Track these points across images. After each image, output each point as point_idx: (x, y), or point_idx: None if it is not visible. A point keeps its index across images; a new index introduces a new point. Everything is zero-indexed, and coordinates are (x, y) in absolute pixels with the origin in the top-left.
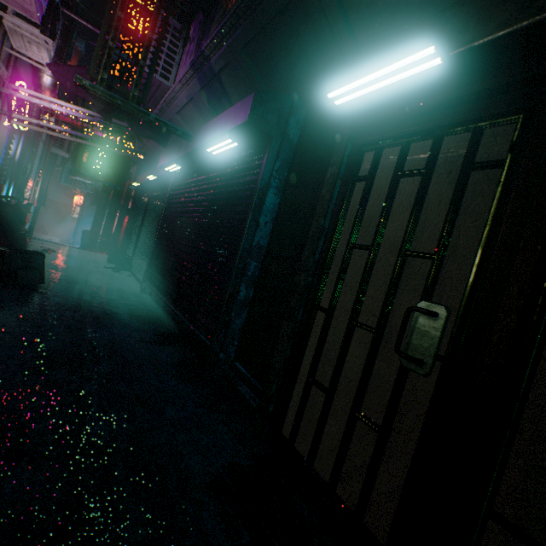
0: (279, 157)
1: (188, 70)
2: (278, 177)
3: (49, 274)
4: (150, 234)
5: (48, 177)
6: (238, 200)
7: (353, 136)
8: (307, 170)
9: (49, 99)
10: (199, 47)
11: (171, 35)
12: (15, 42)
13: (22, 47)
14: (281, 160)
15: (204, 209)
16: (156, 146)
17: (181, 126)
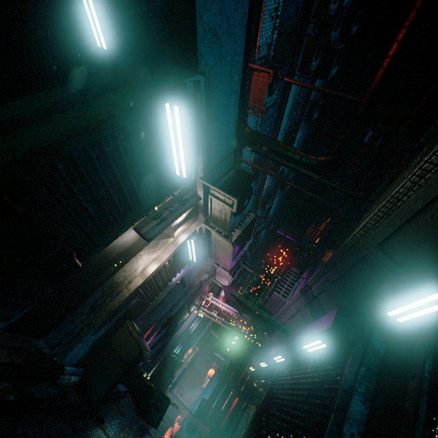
0: (363, 362)
1: (297, 293)
2: (364, 382)
3: (164, 422)
4: (248, 419)
5: (201, 348)
6: (323, 398)
7: (431, 352)
8: (395, 382)
9: (220, 301)
10: (306, 281)
11: (293, 275)
12: (217, 276)
13: (219, 278)
14: (366, 366)
15: (294, 401)
16: (272, 340)
17: (290, 327)
